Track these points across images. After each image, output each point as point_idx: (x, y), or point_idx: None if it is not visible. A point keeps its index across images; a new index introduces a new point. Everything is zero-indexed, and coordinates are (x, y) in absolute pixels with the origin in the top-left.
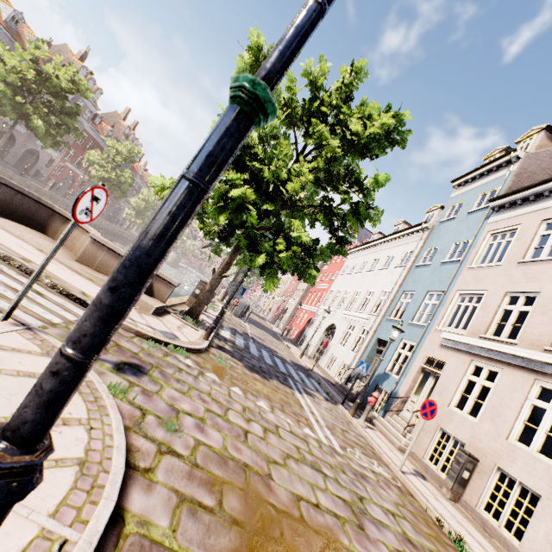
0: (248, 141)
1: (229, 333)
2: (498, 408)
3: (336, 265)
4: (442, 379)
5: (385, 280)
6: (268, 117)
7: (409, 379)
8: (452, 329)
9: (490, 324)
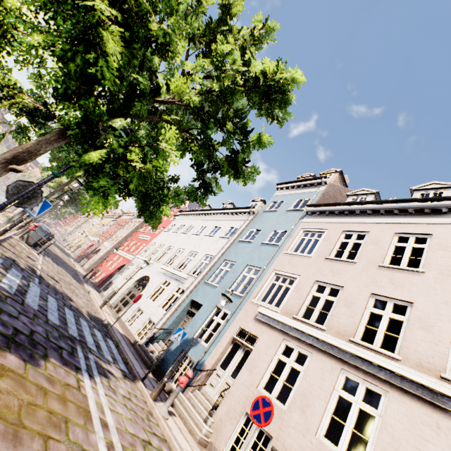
0: None
1: None
2: (308, 396)
3: (163, 222)
4: (253, 355)
5: (209, 246)
6: None
7: (219, 349)
8: (268, 305)
9: (301, 307)
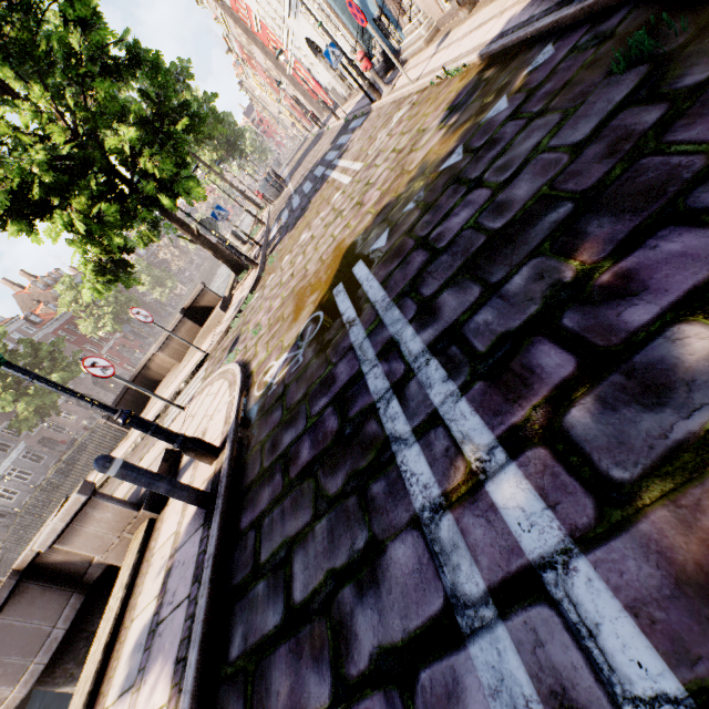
0: (5, 191)
1: (276, 226)
2: None
3: None
4: None
5: None
6: (2, 358)
7: None
8: None
9: None
